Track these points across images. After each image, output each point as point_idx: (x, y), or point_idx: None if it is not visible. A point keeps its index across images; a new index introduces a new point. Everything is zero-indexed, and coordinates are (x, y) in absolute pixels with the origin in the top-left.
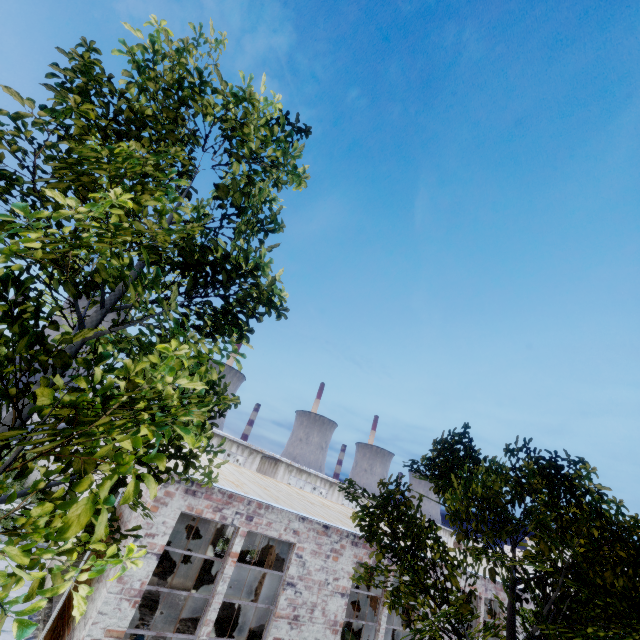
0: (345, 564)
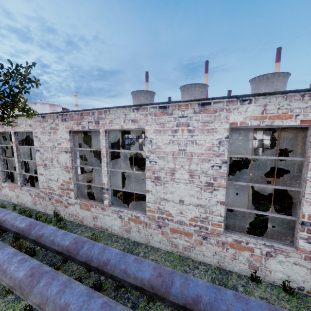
0: (62, 134)
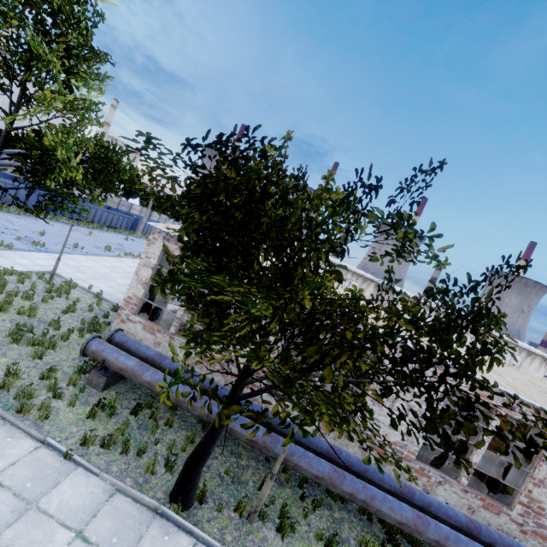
0: None
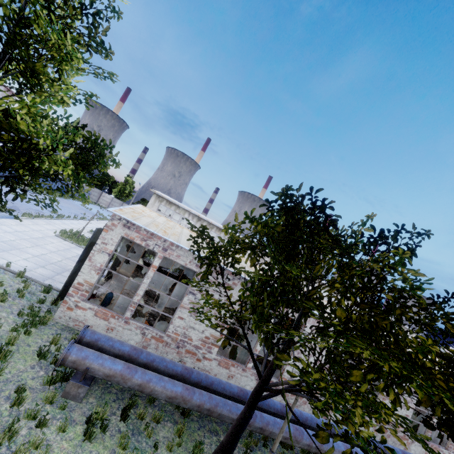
0: (235, 294)
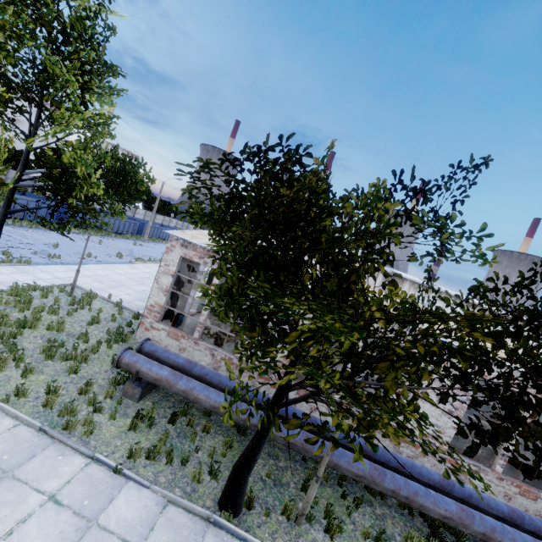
0: None
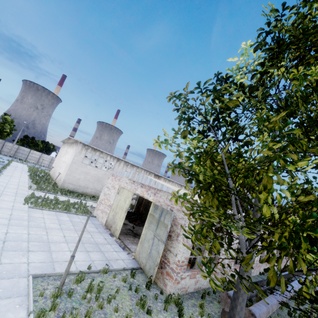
0: None
